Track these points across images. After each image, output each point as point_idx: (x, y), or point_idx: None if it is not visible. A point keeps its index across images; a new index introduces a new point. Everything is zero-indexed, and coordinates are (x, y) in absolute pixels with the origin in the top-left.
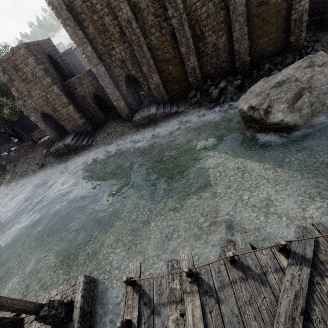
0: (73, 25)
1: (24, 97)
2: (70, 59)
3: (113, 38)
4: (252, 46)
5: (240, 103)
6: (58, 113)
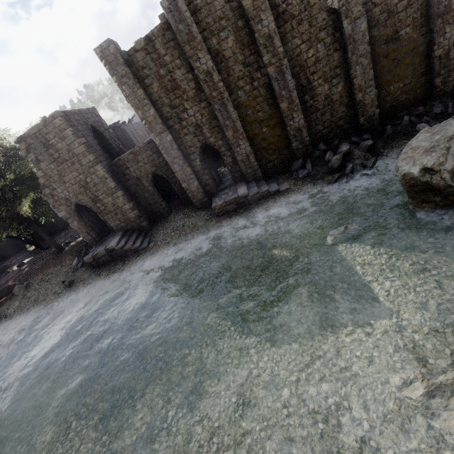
0: (132, 83)
1: (53, 184)
2: (117, 135)
3: (185, 97)
4: (380, 95)
5: (402, 165)
6: (100, 204)
